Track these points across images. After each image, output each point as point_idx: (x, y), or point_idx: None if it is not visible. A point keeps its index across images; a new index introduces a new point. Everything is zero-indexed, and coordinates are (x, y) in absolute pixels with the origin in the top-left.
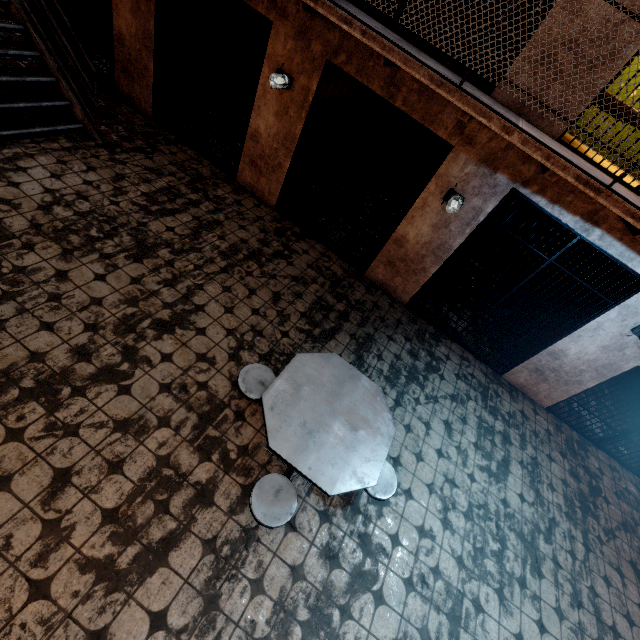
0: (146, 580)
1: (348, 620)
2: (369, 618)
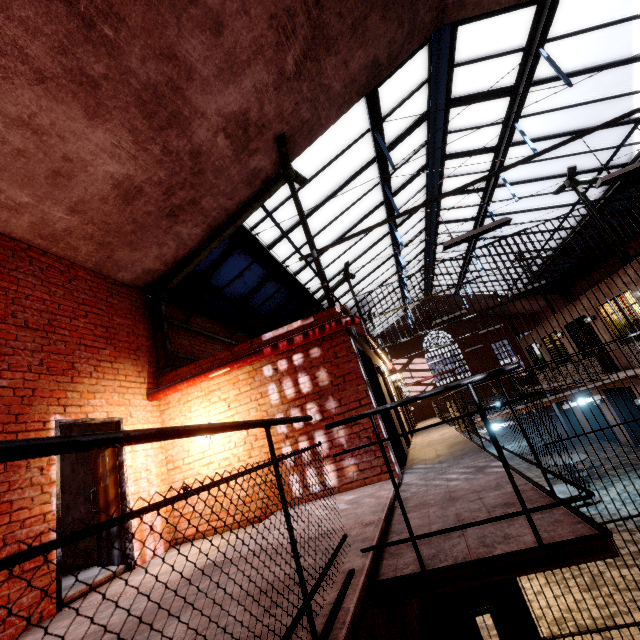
0: None
1: None
2: None
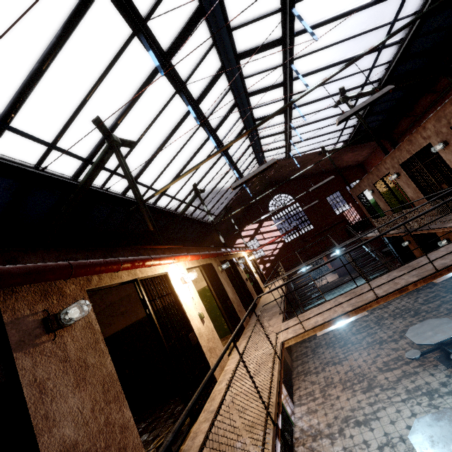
0: (386, 372)
1: (440, 398)
2: (450, 401)
